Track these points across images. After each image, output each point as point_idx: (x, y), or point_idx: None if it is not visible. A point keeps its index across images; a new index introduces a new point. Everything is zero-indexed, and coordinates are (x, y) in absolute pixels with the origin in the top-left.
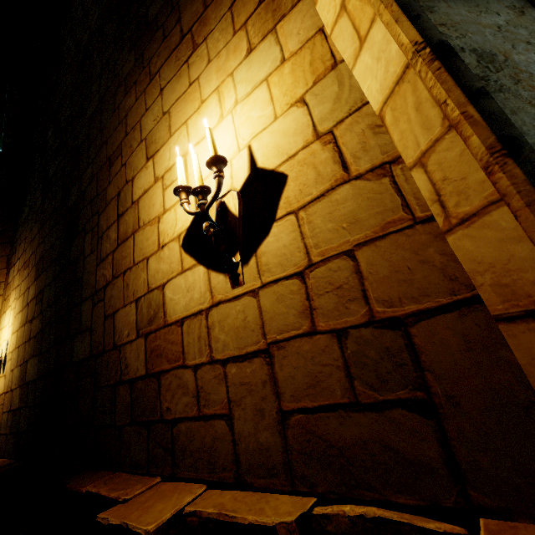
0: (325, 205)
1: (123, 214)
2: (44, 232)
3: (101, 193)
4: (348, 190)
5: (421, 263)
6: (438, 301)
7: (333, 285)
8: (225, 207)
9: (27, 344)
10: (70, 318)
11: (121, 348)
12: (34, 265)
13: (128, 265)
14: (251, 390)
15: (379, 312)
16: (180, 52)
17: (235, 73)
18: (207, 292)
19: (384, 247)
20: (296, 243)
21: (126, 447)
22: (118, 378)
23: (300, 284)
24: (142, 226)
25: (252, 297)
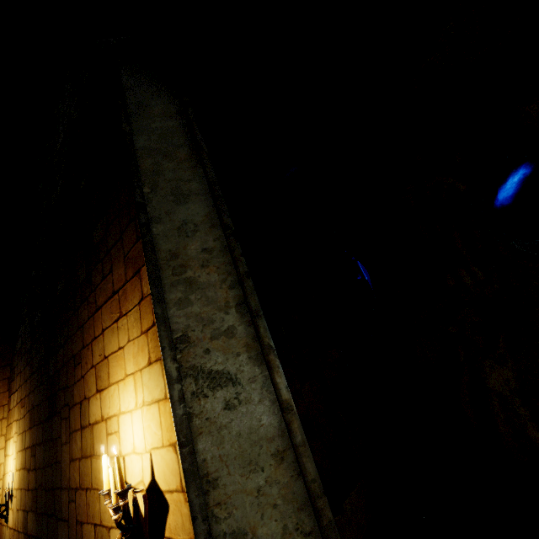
0: None
1: (84, 428)
2: (34, 383)
3: (70, 387)
4: None
5: None
6: None
7: None
8: (137, 505)
9: (26, 494)
10: (55, 496)
11: None
12: (28, 411)
13: (88, 484)
14: None
15: None
16: (113, 306)
17: (142, 372)
18: None
19: None
20: None
21: None
22: None
23: None
24: (96, 455)
25: None
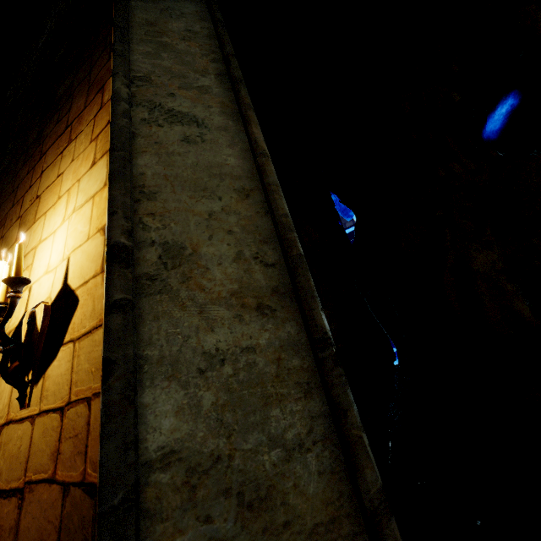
0: (89, 342)
1: None
2: None
3: None
4: None
5: None
6: None
7: (74, 431)
8: (33, 319)
9: None
10: None
11: None
12: None
13: None
14: (0, 536)
15: (89, 474)
16: (62, 141)
17: (81, 180)
18: (7, 406)
19: None
20: (67, 375)
21: None
22: None
23: (59, 421)
24: None
25: (30, 423)
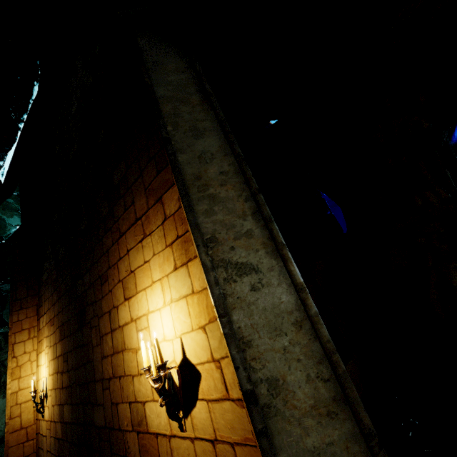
0: (220, 407)
1: (114, 330)
2: (62, 304)
3: (98, 301)
4: (229, 405)
5: None
6: None
7: None
8: (171, 378)
9: (61, 391)
10: (89, 388)
11: (124, 432)
12: (58, 327)
13: (121, 373)
14: None
15: None
16: (136, 230)
17: (169, 277)
18: (168, 425)
19: (246, 451)
20: (209, 421)
21: None
22: (124, 453)
23: (213, 448)
24: (127, 349)
25: (191, 442)
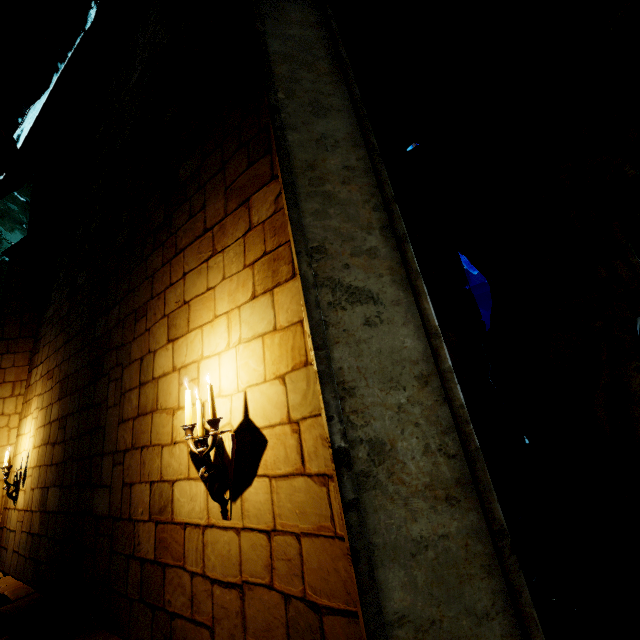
0: (288, 485)
1: (144, 384)
2: (70, 350)
3: (126, 345)
4: (302, 482)
5: (335, 570)
6: (339, 605)
7: (286, 555)
8: (222, 445)
9: (48, 469)
10: (92, 464)
11: (136, 523)
12: (58, 381)
13: (146, 442)
14: (228, 615)
15: (309, 594)
16: (203, 246)
17: (242, 309)
18: (205, 511)
19: (317, 544)
20: (268, 505)
21: (135, 621)
22: (131, 551)
23: (267, 542)
24: (160, 409)
25: (236, 533)
